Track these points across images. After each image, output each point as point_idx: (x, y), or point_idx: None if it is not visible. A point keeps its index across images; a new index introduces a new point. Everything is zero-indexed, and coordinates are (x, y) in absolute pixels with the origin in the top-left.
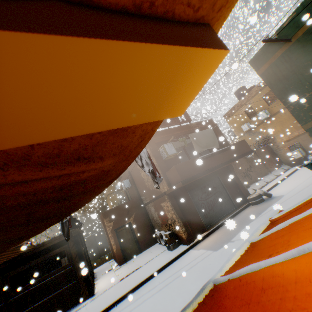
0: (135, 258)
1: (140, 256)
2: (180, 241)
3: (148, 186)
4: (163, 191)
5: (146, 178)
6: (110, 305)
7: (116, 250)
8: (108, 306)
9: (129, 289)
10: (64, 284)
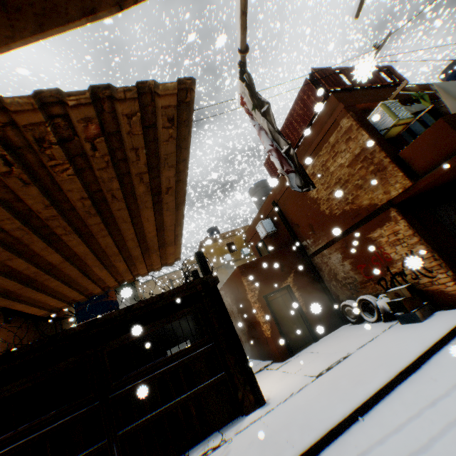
0: (312, 348)
1: (322, 344)
2: (432, 303)
3: (330, 210)
4: (384, 200)
5: (325, 193)
6: (347, 418)
7: (272, 332)
8: (344, 421)
9: (379, 385)
10: (204, 378)
